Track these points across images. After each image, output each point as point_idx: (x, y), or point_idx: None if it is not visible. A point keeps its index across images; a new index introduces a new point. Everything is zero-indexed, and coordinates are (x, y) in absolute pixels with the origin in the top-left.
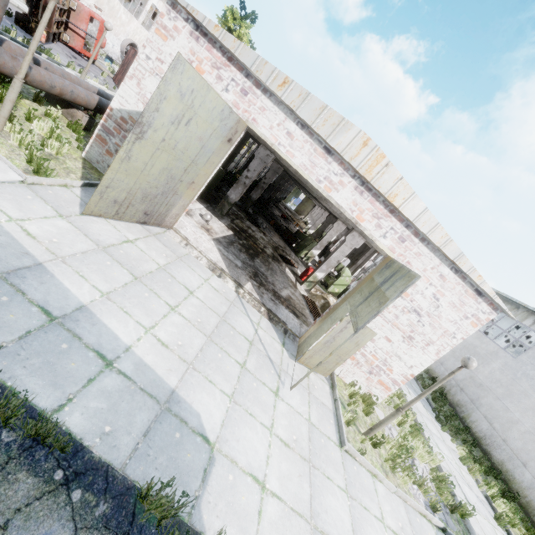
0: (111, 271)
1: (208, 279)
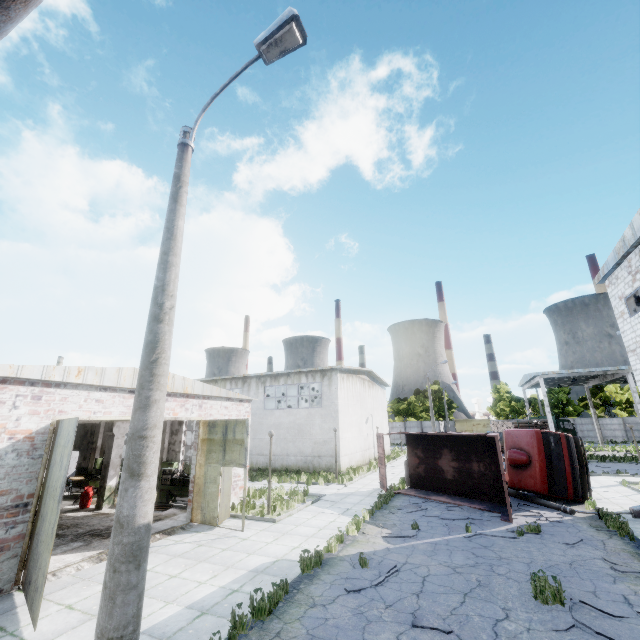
0: None
1: None
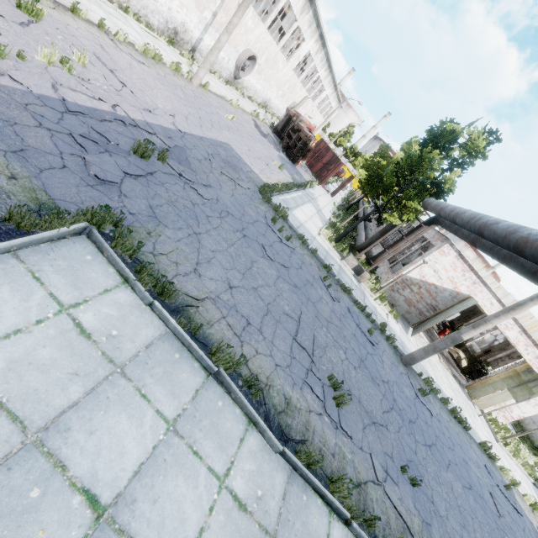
0: (428, 365)
1: (433, 356)
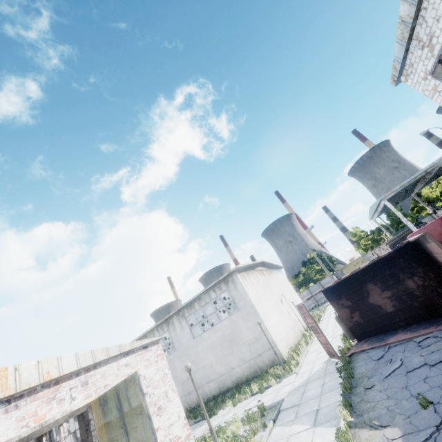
0: None
1: None
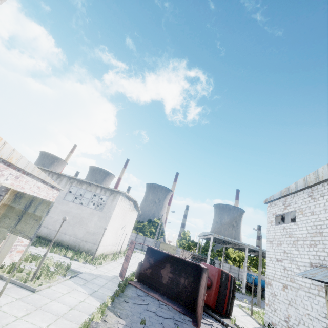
0: None
1: None
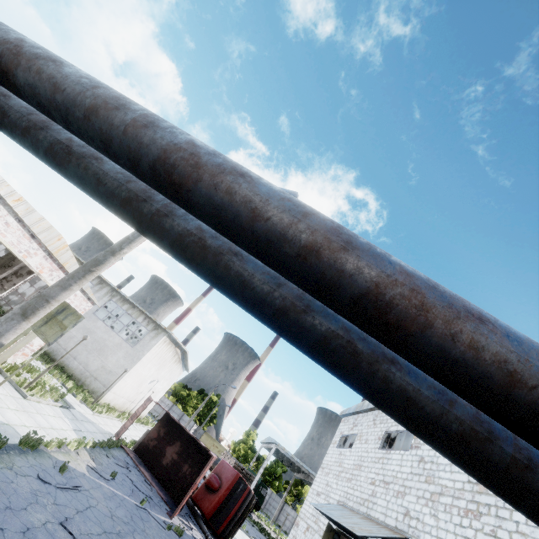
0: None
1: None
